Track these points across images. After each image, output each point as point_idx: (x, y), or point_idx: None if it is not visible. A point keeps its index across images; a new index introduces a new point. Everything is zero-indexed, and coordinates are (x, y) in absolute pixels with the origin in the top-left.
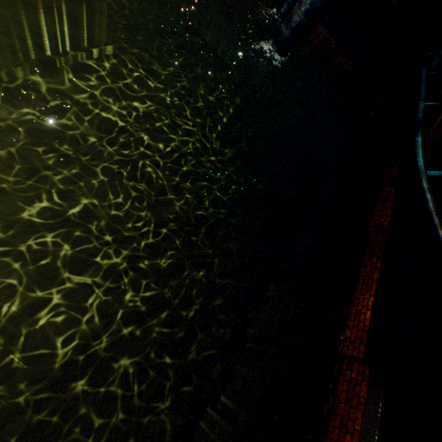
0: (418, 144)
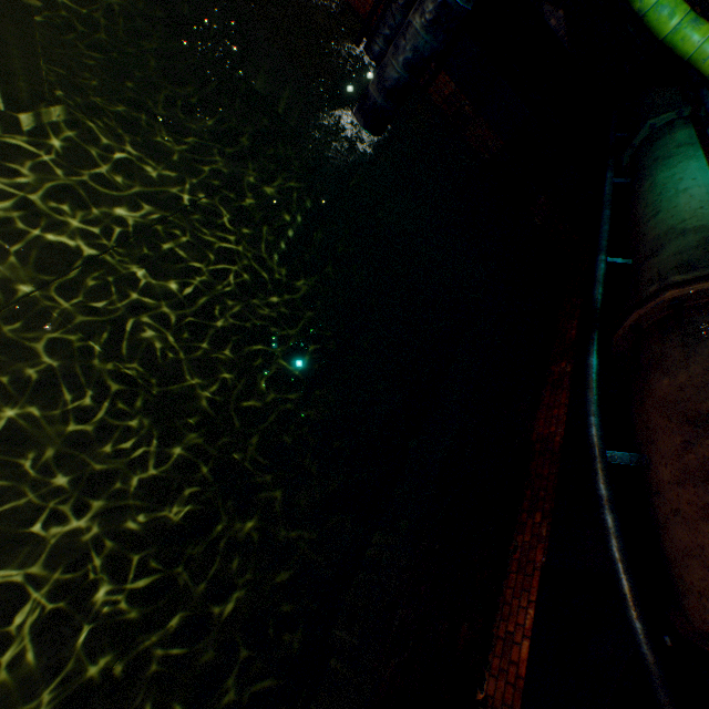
0: (591, 376)
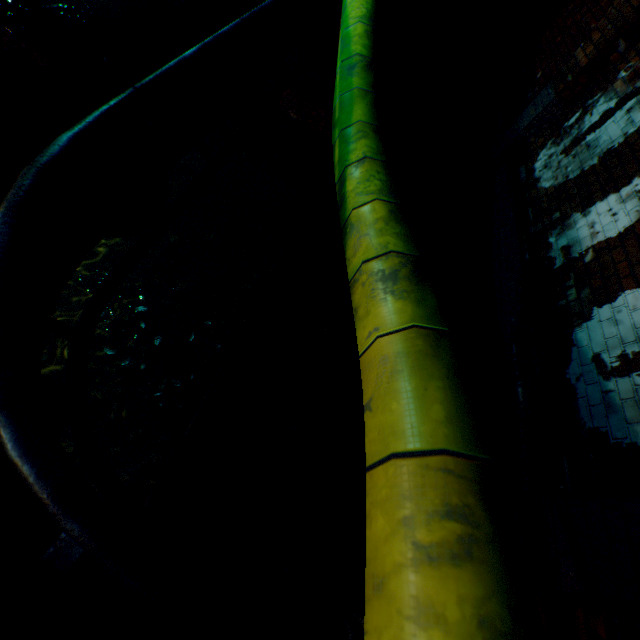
0: None
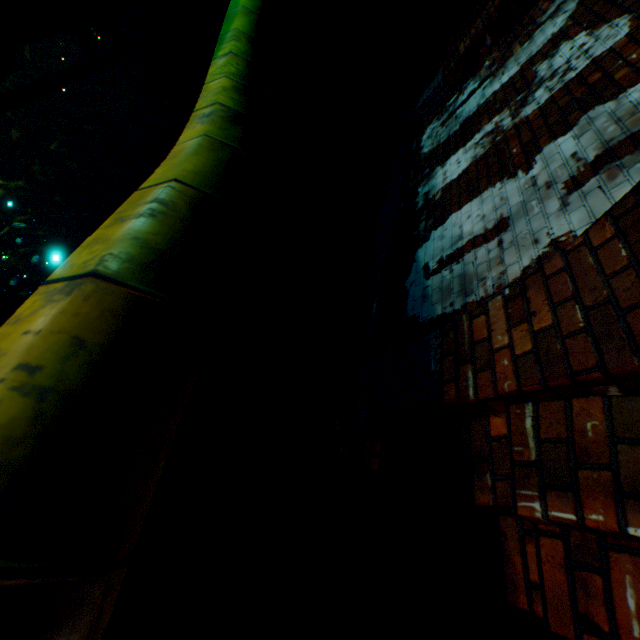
0: None
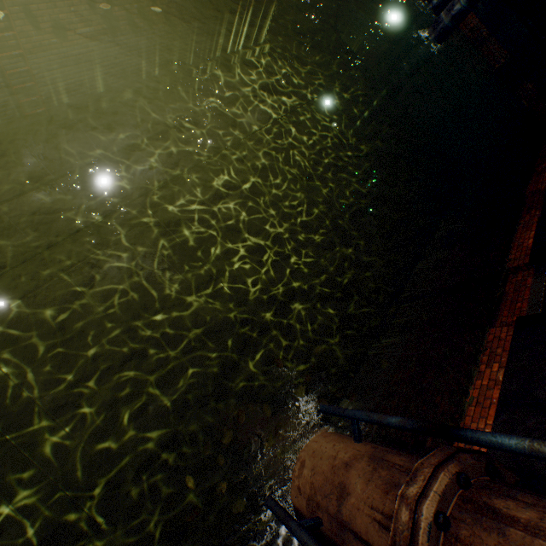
0: None
